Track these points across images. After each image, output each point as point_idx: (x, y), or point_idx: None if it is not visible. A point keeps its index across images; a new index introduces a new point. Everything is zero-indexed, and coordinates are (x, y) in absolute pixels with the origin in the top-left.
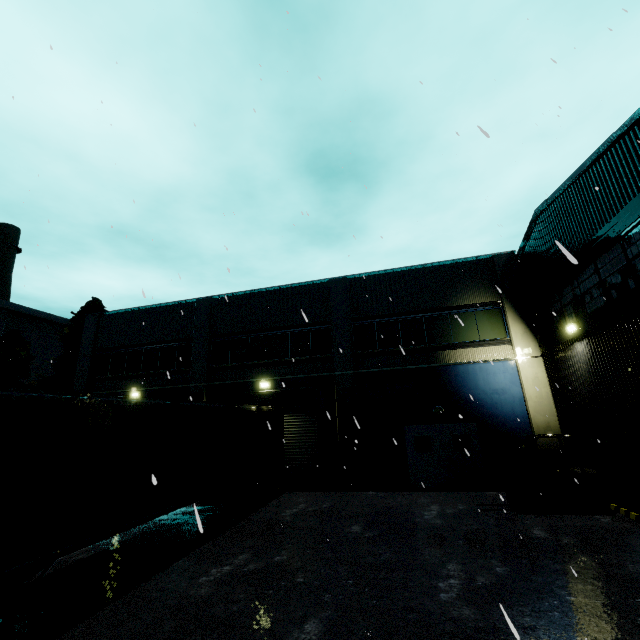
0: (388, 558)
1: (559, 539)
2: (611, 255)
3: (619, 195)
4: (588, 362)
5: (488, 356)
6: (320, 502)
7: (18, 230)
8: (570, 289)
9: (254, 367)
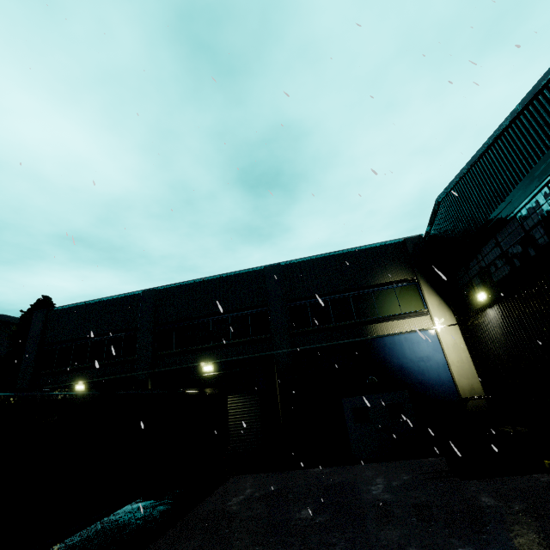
0: (343, 548)
1: (509, 505)
2: (509, 229)
3: (510, 177)
4: (501, 326)
5: (411, 327)
6: (267, 485)
7: None
8: (475, 262)
9: (197, 351)
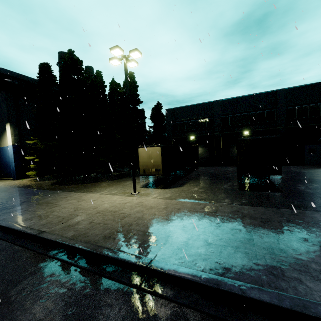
0: None
1: None
2: None
3: None
4: None
5: None
6: None
7: (93, 68)
8: None
9: (240, 126)
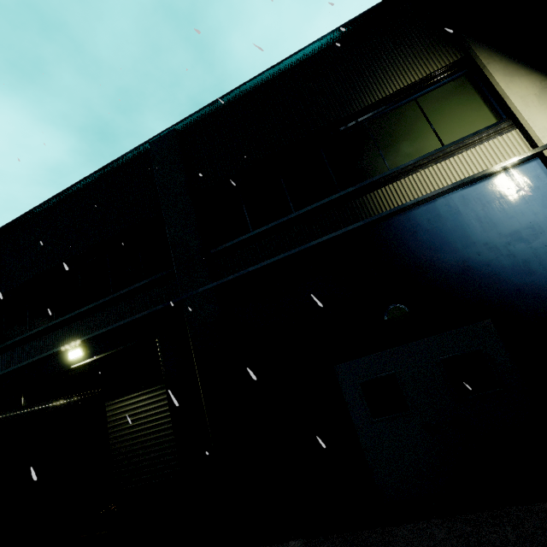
0: None
1: None
2: None
3: None
4: None
5: (473, 169)
6: None
7: None
8: None
9: (60, 327)
